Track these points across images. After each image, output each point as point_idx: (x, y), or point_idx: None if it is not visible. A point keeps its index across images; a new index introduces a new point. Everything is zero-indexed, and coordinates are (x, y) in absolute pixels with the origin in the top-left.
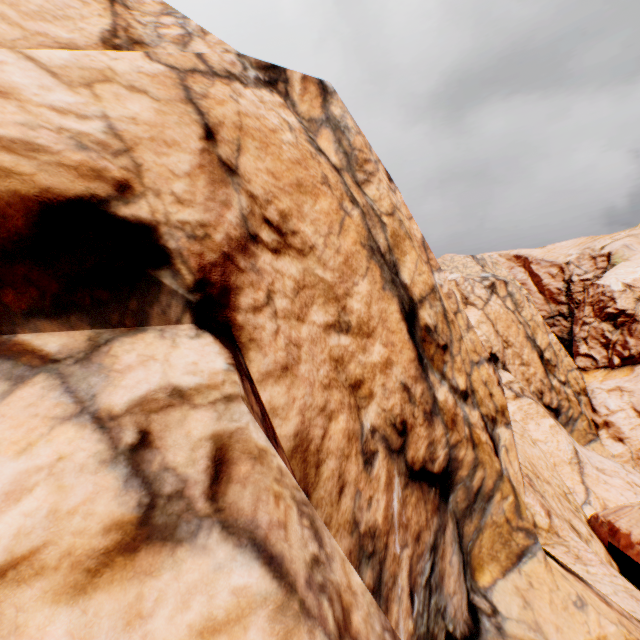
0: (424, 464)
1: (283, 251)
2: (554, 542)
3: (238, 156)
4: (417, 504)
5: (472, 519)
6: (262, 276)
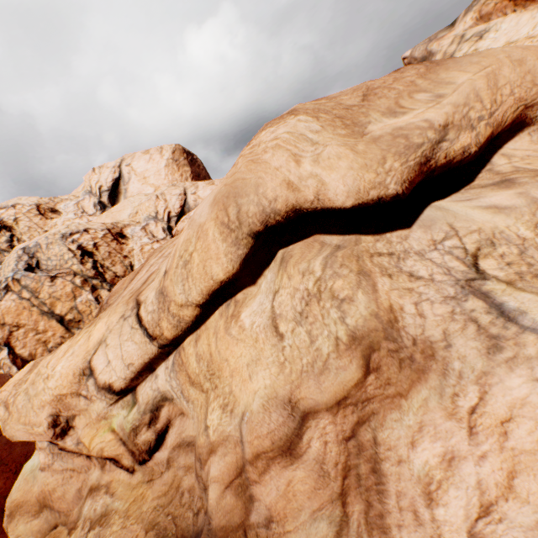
0: None
1: (20, 329)
2: None
3: (5, 320)
4: None
5: None
6: (16, 336)
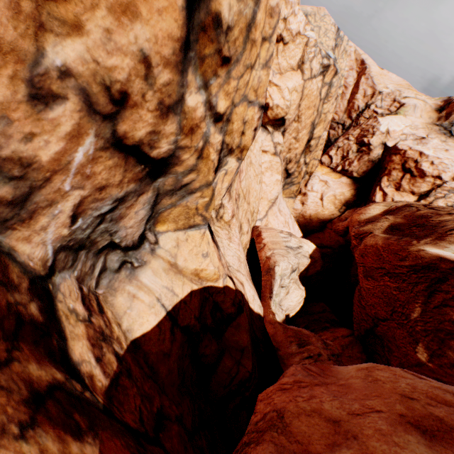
0: (140, 145)
1: None
2: (225, 228)
3: None
4: (114, 168)
5: (172, 198)
6: None
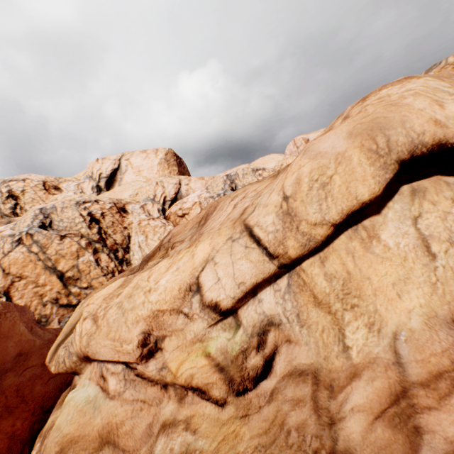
0: (68, 303)
1: (22, 280)
2: None
3: (10, 270)
4: (64, 310)
5: None
6: (16, 286)
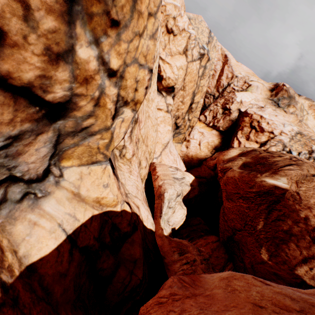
0: (31, 87)
1: None
2: (127, 164)
3: None
4: (0, 106)
5: (74, 139)
6: None
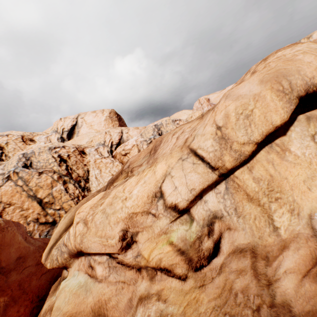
0: (46, 221)
1: (11, 206)
2: None
3: (2, 199)
4: (43, 227)
5: None
6: (7, 211)
